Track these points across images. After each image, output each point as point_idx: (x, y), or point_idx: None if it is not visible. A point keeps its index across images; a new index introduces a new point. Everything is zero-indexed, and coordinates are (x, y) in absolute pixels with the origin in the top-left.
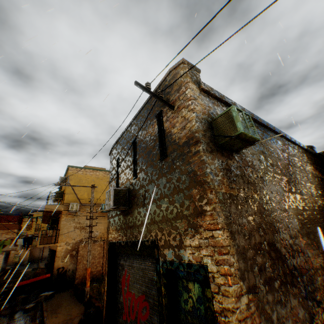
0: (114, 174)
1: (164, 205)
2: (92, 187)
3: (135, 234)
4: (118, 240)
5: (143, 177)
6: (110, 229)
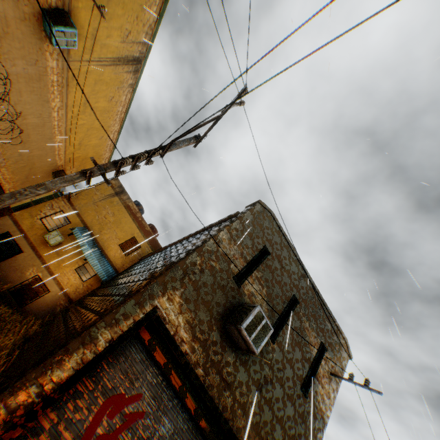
0: (247, 247)
1: (278, 434)
2: (198, 140)
3: (225, 401)
4: (184, 352)
5: (278, 359)
6: (175, 294)
